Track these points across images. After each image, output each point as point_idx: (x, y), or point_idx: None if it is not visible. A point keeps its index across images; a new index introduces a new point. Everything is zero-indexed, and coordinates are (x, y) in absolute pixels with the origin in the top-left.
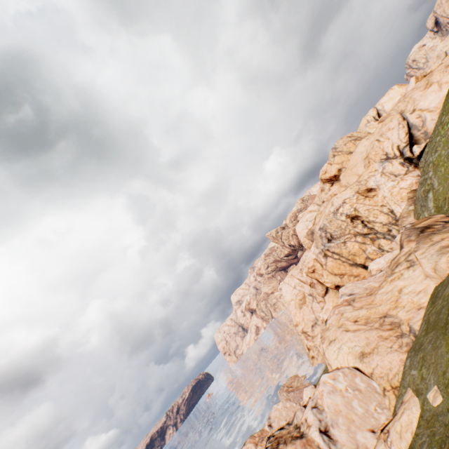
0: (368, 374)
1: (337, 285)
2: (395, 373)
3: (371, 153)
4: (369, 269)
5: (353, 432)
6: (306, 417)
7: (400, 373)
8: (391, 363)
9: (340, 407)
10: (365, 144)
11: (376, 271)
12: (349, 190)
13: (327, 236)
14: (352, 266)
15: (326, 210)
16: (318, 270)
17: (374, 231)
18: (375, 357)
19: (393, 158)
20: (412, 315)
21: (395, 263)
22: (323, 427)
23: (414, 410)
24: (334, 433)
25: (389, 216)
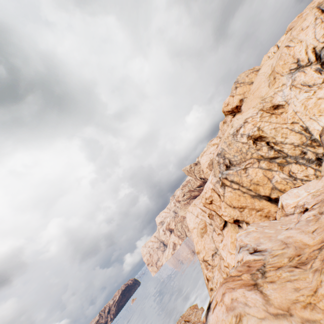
0: None
1: (236, 219)
2: None
3: (278, 64)
4: (280, 204)
5: None
6: None
7: None
8: None
9: None
10: (270, 63)
11: (294, 208)
12: (251, 109)
13: (225, 162)
14: (254, 198)
15: (225, 134)
16: (215, 201)
17: (284, 155)
18: None
19: (307, 66)
20: None
21: None
22: None
23: None
24: None
25: (303, 135)
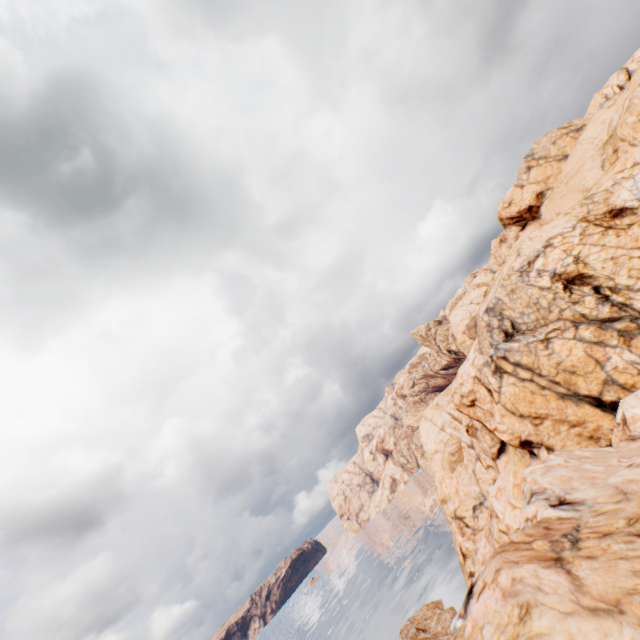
0: None
1: (526, 440)
2: None
3: (624, 123)
4: (621, 416)
5: None
6: None
7: None
8: None
9: None
10: (606, 118)
11: None
12: (561, 218)
13: (503, 325)
14: (565, 399)
15: (504, 269)
16: (482, 402)
17: (633, 313)
18: None
19: None
20: None
21: None
22: None
23: None
24: None
25: None
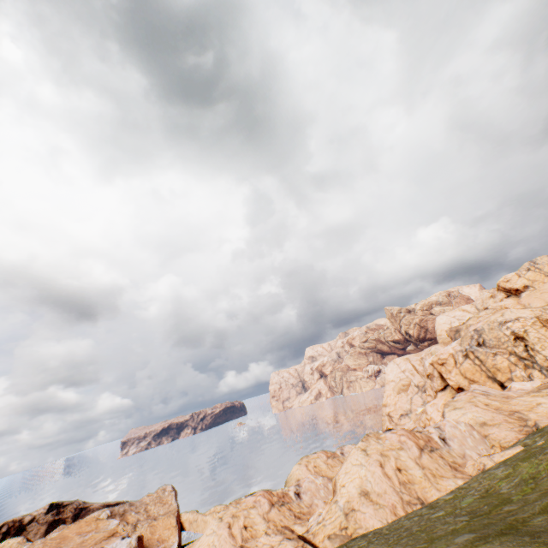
0: (483, 435)
1: (461, 387)
2: (507, 441)
3: None
4: (509, 386)
5: (463, 448)
6: (427, 429)
7: (511, 442)
8: (507, 436)
9: (457, 435)
10: None
11: (517, 389)
12: (528, 311)
13: (479, 340)
14: (489, 378)
15: (492, 317)
16: (448, 365)
17: (533, 360)
18: (494, 428)
19: None
20: (542, 419)
21: (545, 386)
22: (441, 437)
23: (518, 450)
24: (449, 442)
25: None
